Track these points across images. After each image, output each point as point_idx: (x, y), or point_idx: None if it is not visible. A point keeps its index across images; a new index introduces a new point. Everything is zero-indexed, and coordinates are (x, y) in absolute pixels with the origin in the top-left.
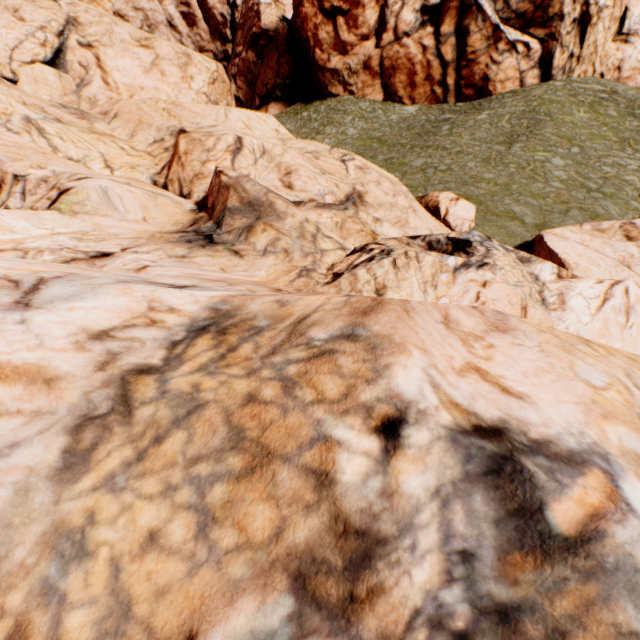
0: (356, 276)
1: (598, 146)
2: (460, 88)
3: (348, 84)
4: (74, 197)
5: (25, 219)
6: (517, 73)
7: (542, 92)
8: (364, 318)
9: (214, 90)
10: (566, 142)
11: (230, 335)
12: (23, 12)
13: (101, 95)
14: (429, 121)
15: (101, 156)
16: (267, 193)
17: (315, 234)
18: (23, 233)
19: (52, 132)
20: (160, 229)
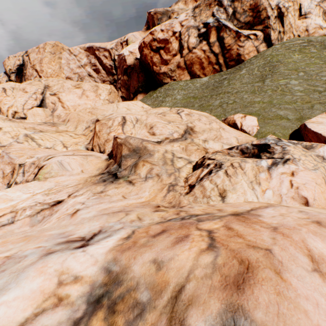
0: (204, 186)
1: (313, 68)
2: (227, 63)
3: (172, 76)
4: (45, 170)
5: (19, 190)
6: (254, 48)
7: (270, 52)
8: (240, 296)
9: (111, 97)
10: (294, 71)
11: (118, 315)
12: (26, 89)
13: (62, 113)
14: (216, 81)
15: (61, 142)
16: (142, 142)
17: (172, 159)
18: (17, 199)
19: (37, 138)
20: (90, 174)
